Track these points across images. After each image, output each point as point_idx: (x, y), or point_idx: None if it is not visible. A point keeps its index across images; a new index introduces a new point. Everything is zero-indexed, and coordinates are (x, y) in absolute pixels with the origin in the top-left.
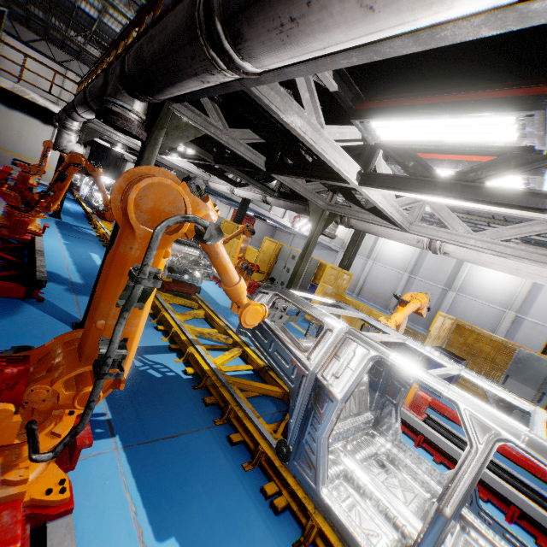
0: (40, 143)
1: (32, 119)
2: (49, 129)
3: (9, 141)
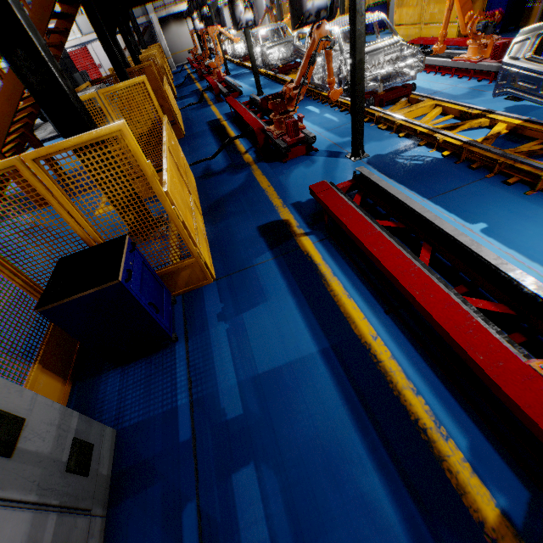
0: (186, 35)
1: (177, 24)
2: (184, 23)
3: (178, 45)
